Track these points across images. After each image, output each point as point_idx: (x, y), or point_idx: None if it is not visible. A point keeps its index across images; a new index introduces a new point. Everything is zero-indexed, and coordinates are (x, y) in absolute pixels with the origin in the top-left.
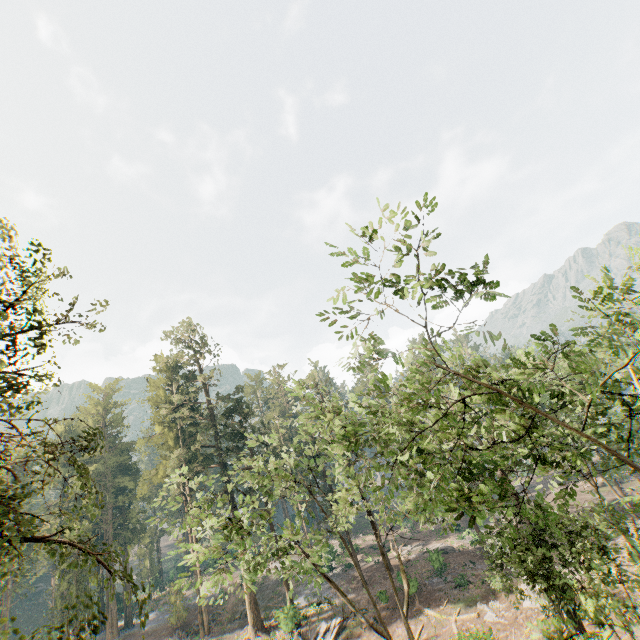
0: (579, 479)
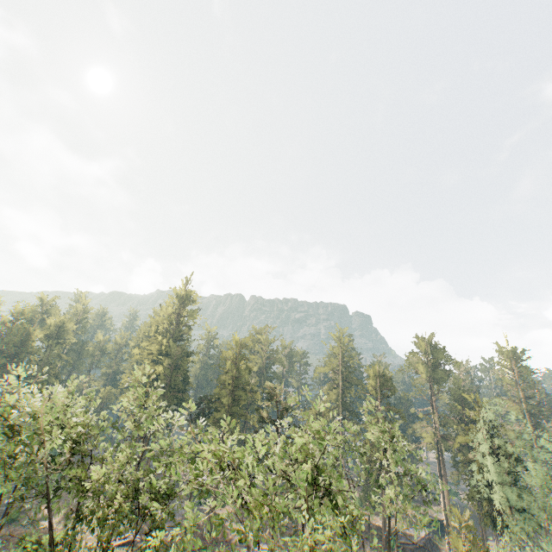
0: None
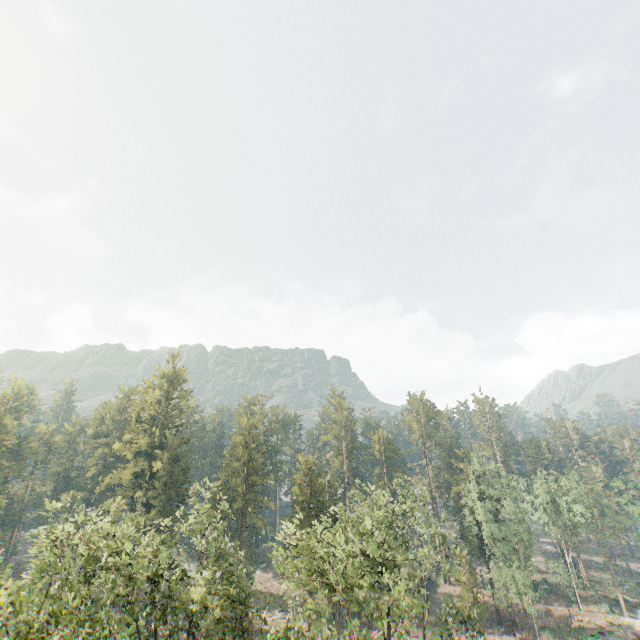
0: (475, 634)
